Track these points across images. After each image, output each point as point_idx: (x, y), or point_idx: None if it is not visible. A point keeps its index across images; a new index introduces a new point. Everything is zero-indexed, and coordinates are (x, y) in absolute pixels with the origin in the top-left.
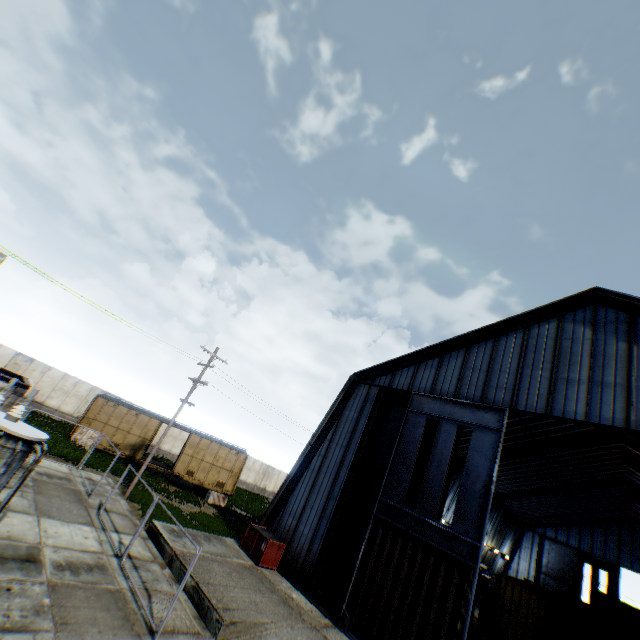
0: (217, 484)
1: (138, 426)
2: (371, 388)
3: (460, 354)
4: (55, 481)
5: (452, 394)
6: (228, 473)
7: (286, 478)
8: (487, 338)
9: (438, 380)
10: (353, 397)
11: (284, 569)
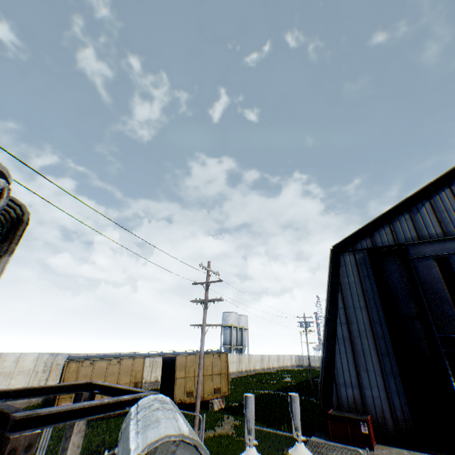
0: (215, 391)
1: (124, 373)
2: (356, 253)
3: (425, 204)
4: None
5: (441, 234)
6: (219, 376)
7: (322, 356)
8: (442, 186)
9: (419, 228)
10: (342, 266)
11: (377, 438)
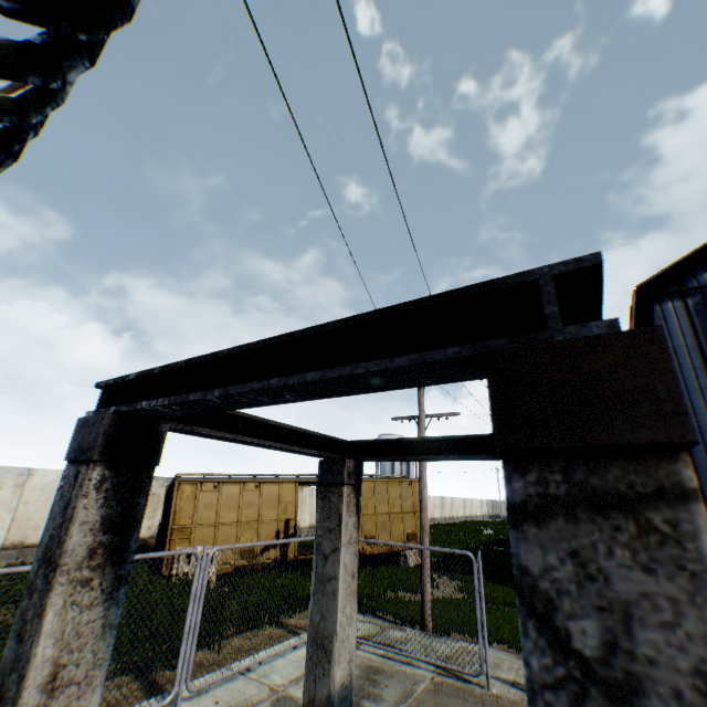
0: (408, 538)
1: (267, 505)
2: (686, 295)
3: None
4: (395, 700)
5: None
6: (412, 516)
7: None
8: None
9: None
10: (657, 319)
11: None
